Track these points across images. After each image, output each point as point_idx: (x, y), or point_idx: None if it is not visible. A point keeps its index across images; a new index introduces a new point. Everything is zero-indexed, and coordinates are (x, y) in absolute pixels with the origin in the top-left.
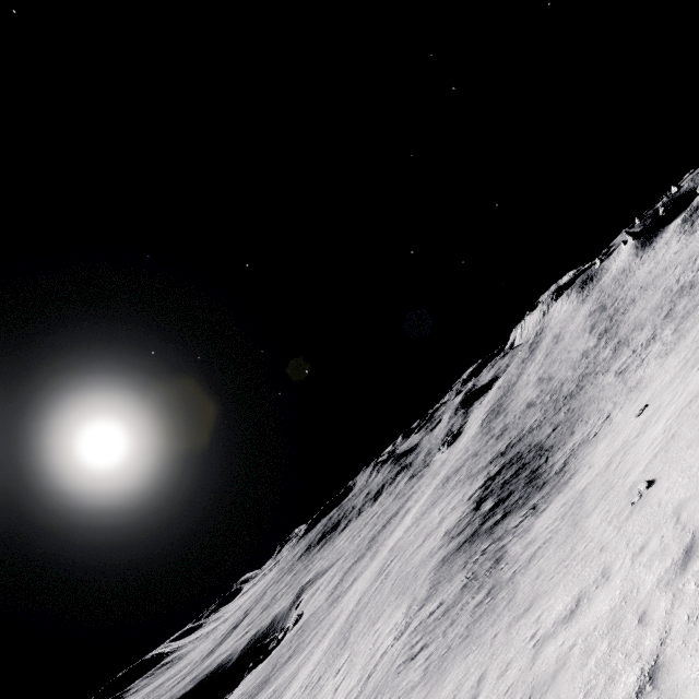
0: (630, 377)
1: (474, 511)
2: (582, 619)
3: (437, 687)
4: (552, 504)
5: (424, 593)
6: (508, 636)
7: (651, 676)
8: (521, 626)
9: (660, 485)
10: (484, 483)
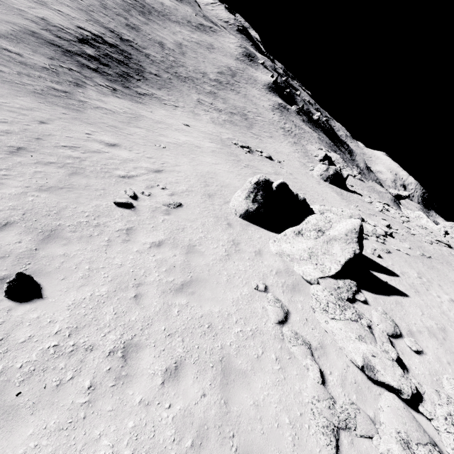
0: (199, 109)
1: (78, 40)
2: (114, 150)
3: (10, 93)
4: (124, 100)
5: (3, 30)
6: (73, 121)
7: (129, 177)
8: (83, 125)
9: (167, 152)
10: (97, 35)
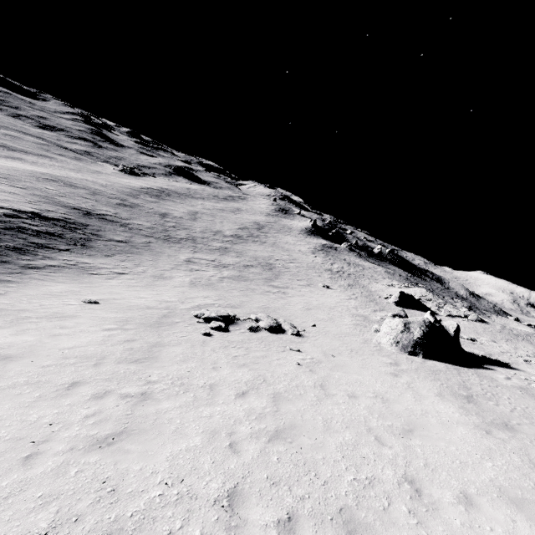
0: (179, 270)
1: None
2: None
3: None
4: None
5: None
6: None
7: None
8: None
9: None
10: (26, 212)
